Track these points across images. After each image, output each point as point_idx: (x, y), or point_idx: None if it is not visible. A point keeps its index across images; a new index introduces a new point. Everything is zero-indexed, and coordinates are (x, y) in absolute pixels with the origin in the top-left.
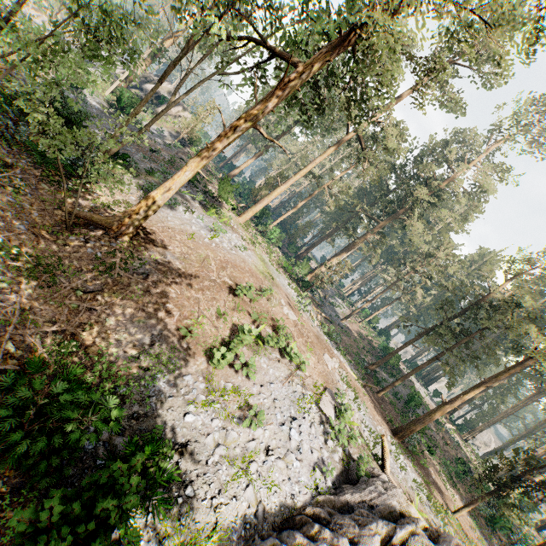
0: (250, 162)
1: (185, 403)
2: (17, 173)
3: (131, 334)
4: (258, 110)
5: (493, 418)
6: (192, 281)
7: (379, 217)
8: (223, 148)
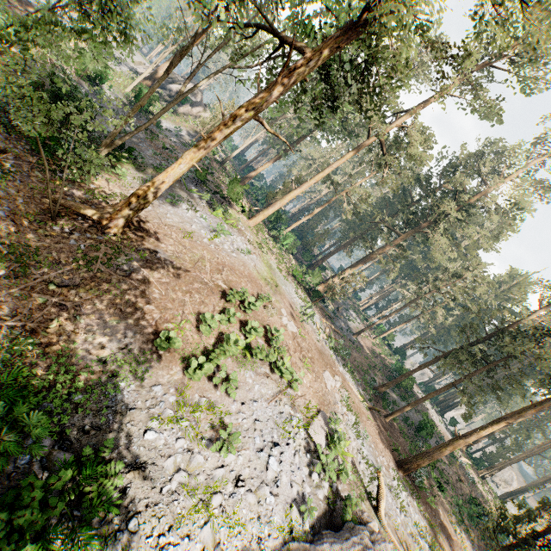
0: (267, 165)
1: (148, 418)
2: (10, 159)
3: (102, 335)
4: (260, 100)
5: (515, 456)
6: (180, 282)
7: (400, 228)
8: (222, 140)
